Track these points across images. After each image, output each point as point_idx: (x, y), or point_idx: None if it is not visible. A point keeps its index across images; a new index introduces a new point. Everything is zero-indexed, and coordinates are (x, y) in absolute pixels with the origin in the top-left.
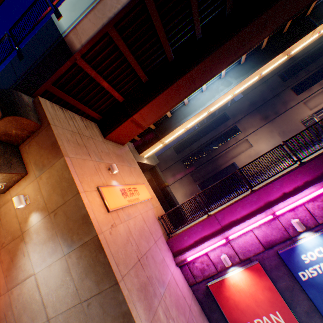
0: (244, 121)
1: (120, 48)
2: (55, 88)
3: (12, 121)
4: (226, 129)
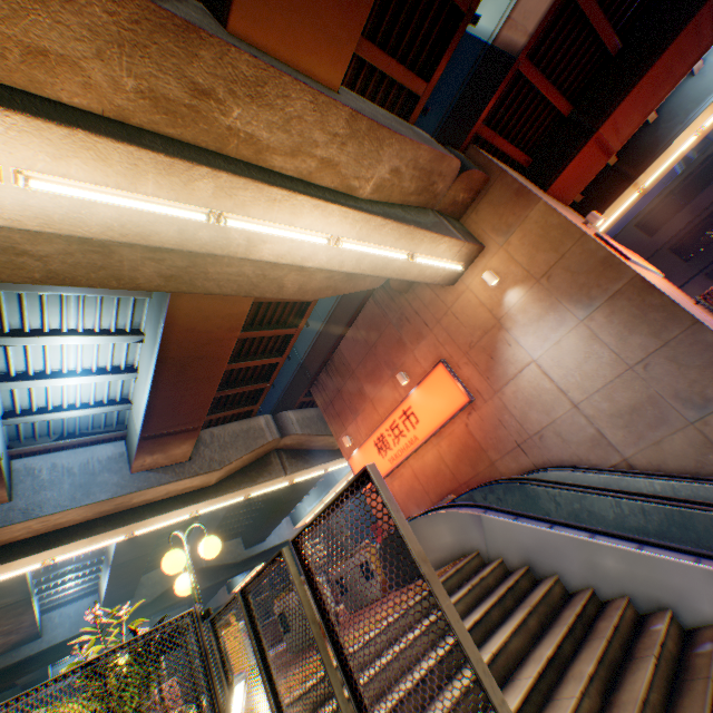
0: None
1: (581, 8)
2: (483, 127)
3: (463, 181)
4: None
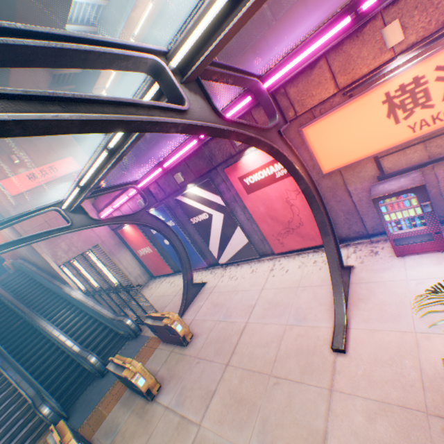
0: None
1: None
2: None
3: None
4: None
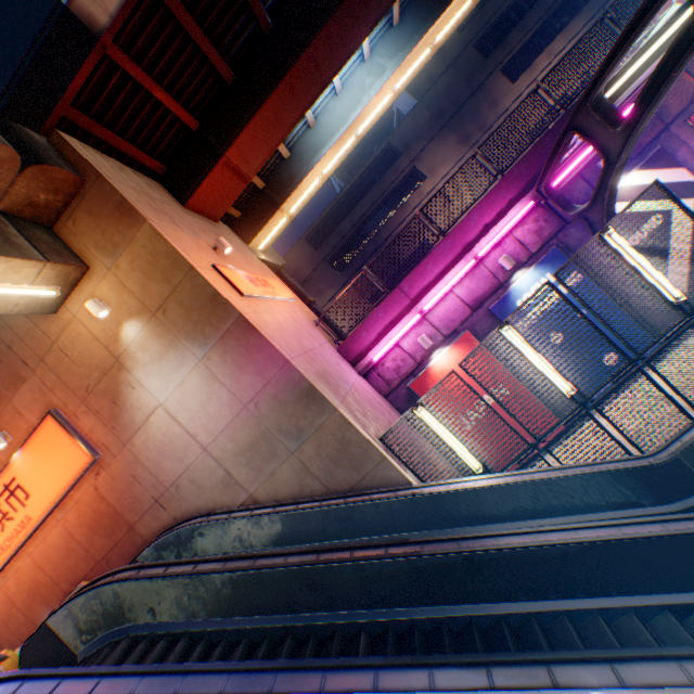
0: (428, 155)
1: (178, 15)
2: (78, 112)
3: (39, 177)
4: (399, 179)
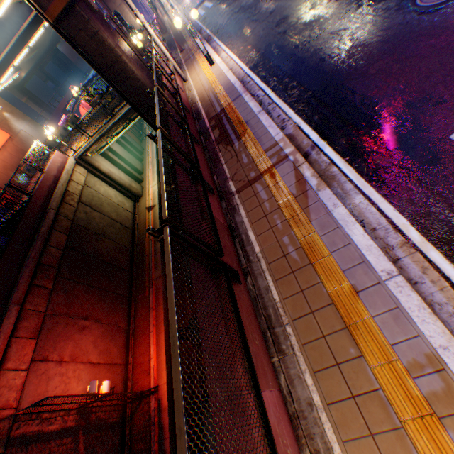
0: None
1: None
2: None
3: None
4: None
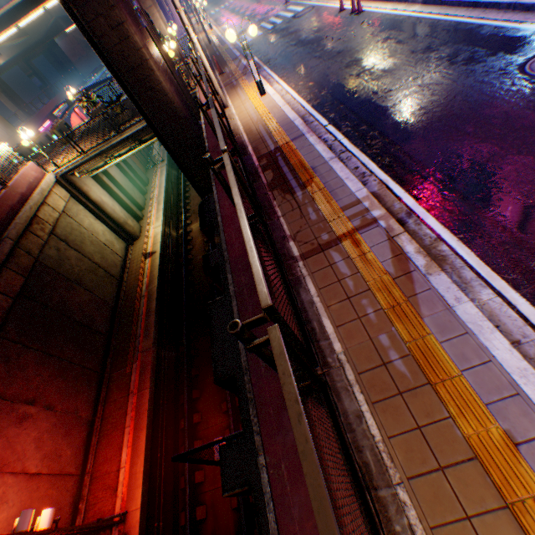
0: None
1: None
2: None
3: None
4: None
